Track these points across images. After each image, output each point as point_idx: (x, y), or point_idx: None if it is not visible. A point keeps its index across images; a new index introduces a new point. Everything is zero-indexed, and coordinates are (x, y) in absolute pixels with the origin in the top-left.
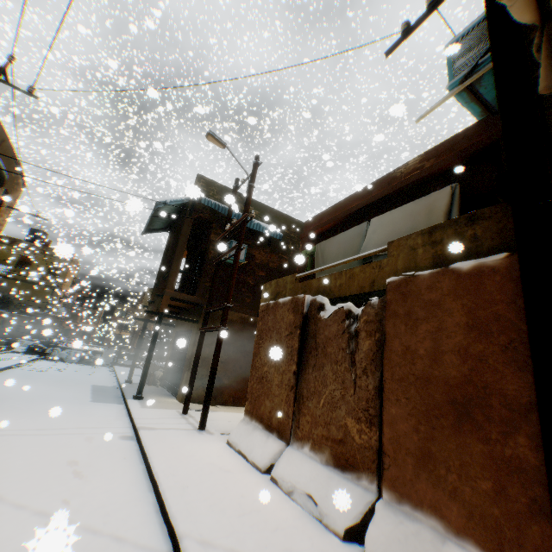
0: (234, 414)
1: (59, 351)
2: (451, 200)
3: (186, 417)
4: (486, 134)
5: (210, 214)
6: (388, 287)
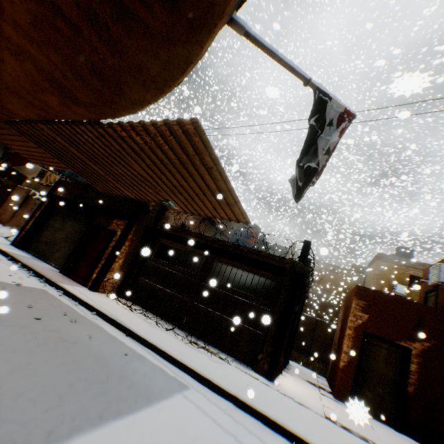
0: None
1: None
2: None
3: None
4: None
5: None
6: None
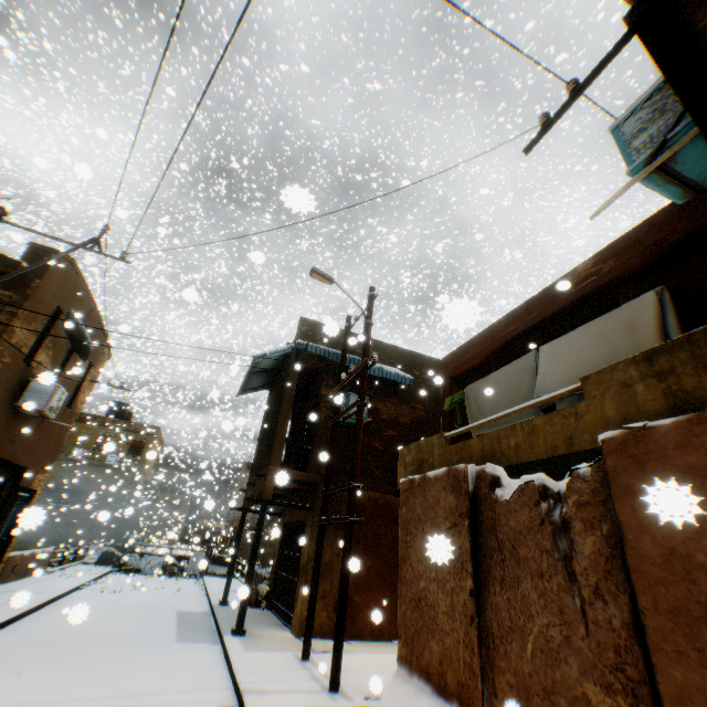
0: (376, 655)
1: (137, 558)
2: (660, 309)
3: (309, 666)
4: (683, 218)
5: (321, 364)
6: (603, 448)
